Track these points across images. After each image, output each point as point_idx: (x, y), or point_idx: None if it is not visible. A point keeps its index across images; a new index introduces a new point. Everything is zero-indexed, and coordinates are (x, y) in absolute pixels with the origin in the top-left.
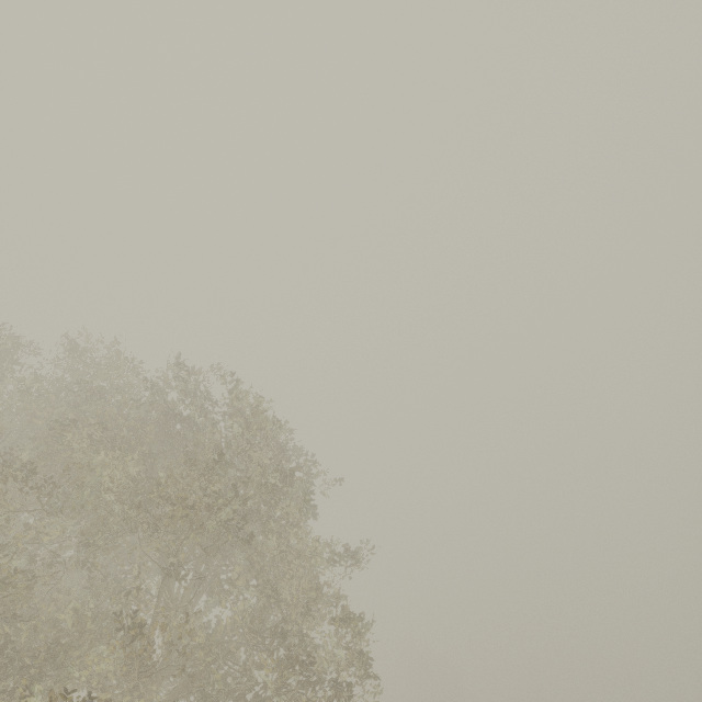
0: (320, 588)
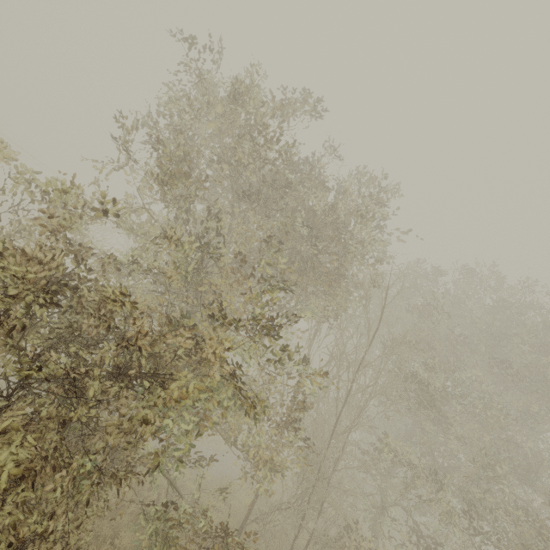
0: None
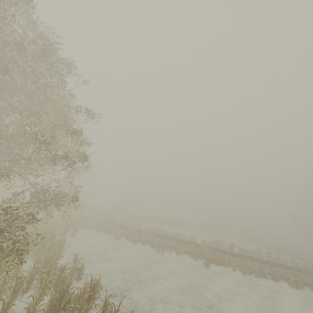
0: (67, 124)
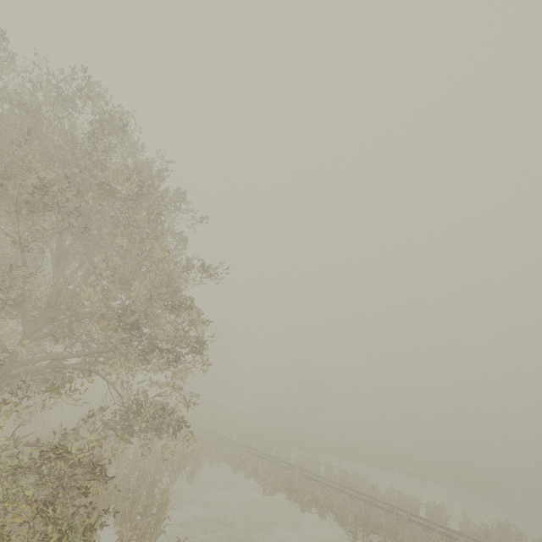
0: (172, 290)
